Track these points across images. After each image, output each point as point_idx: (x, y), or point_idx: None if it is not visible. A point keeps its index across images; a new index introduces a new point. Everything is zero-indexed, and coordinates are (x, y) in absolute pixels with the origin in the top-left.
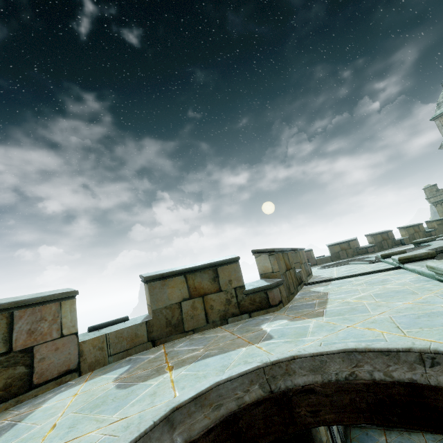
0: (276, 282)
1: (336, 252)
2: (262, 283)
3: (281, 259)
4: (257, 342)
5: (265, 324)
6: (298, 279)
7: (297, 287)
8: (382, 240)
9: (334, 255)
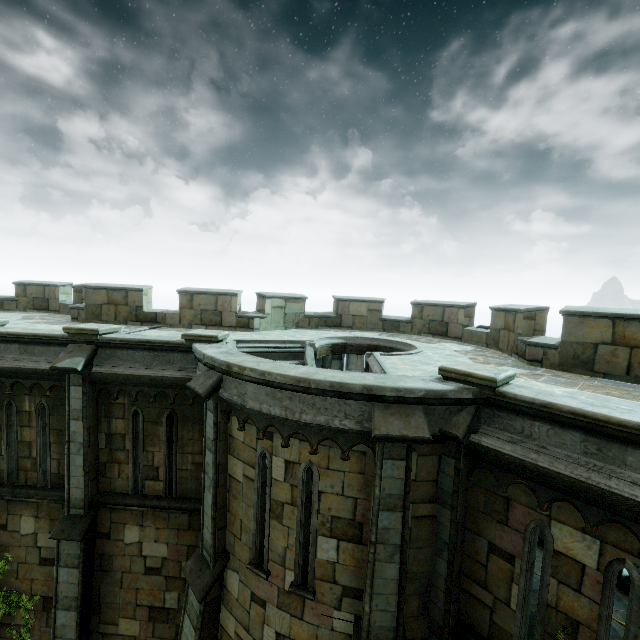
0: (73, 306)
1: (496, 329)
2: (76, 304)
3: (100, 295)
4: (18, 319)
5: (45, 320)
6: (142, 318)
7: (127, 321)
8: (606, 342)
9: (493, 333)
